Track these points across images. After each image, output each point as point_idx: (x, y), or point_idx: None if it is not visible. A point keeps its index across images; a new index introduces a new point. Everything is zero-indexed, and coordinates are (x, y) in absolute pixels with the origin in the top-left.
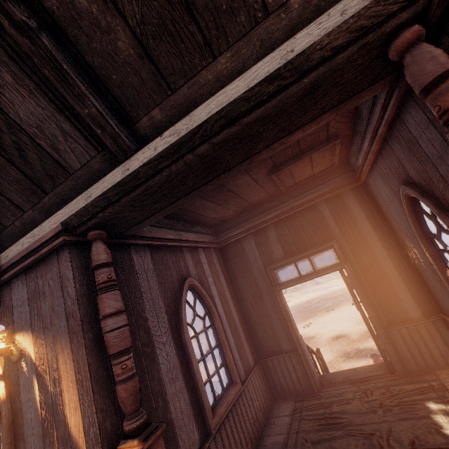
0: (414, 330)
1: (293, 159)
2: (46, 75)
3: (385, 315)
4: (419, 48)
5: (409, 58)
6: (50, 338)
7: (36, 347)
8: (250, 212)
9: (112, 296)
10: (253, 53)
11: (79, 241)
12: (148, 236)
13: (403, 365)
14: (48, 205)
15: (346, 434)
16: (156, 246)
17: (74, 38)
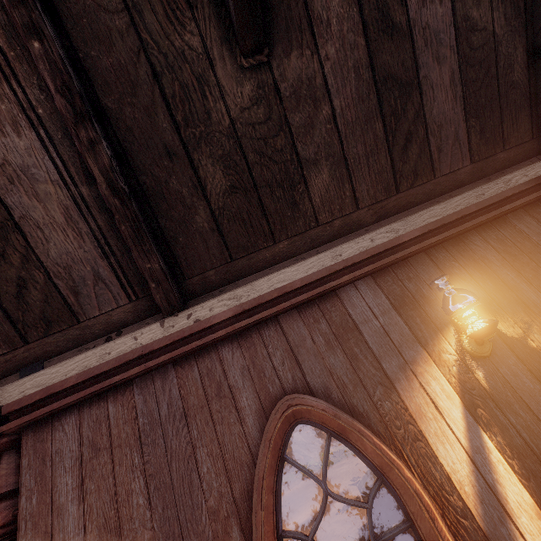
0: None
1: None
2: None
3: None
4: (1, 459)
5: None
6: None
7: None
8: None
9: None
10: None
11: None
12: None
13: None
14: None
15: None
16: None
17: None
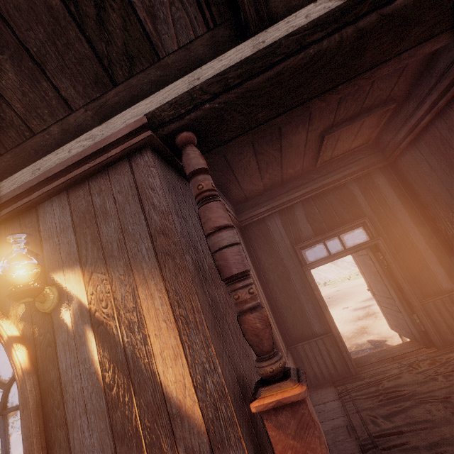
0: (449, 301)
1: (349, 121)
2: None
3: (419, 288)
4: None
5: None
6: (118, 269)
7: (91, 286)
8: (275, 190)
9: (222, 206)
10: None
11: (161, 147)
12: None
13: (440, 336)
14: (111, 105)
15: (418, 403)
16: None
17: None
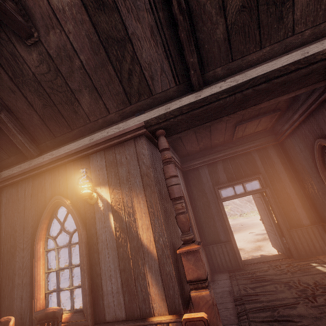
0: (305, 231)
1: (251, 118)
2: (180, 37)
3: (288, 221)
4: None
5: None
6: (126, 189)
7: (113, 195)
8: (207, 151)
9: (174, 166)
10: (280, 51)
11: (149, 135)
12: None
13: (297, 252)
14: (127, 112)
15: (271, 283)
16: None
17: (195, 22)
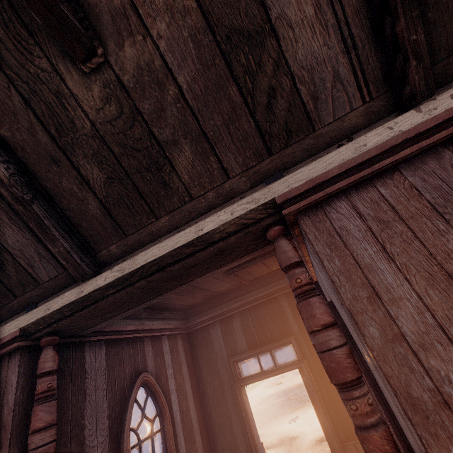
0: None
1: (247, 263)
2: (31, 226)
3: (341, 425)
4: (279, 241)
5: (275, 246)
6: None
7: None
8: (218, 298)
9: (47, 408)
10: (184, 218)
11: (33, 345)
12: (107, 330)
13: None
14: (16, 306)
15: None
16: (114, 339)
17: (59, 201)
